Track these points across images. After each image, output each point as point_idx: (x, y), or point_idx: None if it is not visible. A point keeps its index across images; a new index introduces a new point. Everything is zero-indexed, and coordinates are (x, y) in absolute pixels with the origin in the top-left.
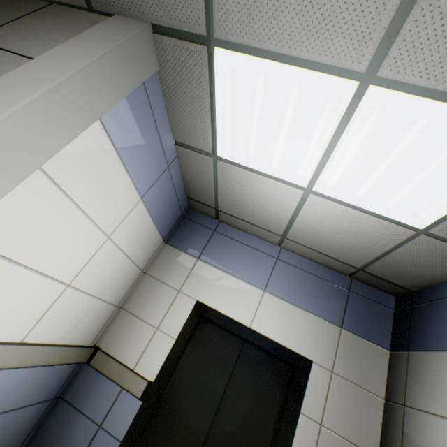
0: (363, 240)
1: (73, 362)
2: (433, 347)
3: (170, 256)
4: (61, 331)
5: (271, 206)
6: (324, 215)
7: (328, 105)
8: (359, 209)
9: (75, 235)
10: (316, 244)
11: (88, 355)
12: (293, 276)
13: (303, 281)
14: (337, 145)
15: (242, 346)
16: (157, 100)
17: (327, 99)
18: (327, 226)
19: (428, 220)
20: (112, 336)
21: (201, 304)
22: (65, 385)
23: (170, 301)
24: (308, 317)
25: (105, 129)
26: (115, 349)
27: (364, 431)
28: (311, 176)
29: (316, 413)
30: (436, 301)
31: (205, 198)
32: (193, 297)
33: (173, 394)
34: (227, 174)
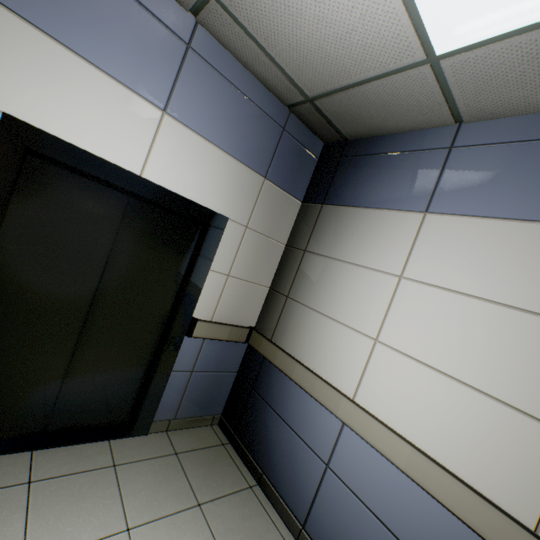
0: (350, 51)
1: None
2: (350, 203)
3: None
4: None
5: None
6: None
7: None
8: None
9: None
10: (269, 35)
11: None
12: (215, 92)
13: (229, 105)
14: None
15: (127, 205)
16: None
17: None
18: None
19: (460, 42)
20: None
21: (19, 124)
22: None
23: None
24: (229, 163)
25: None
26: None
27: (264, 273)
28: None
29: (225, 267)
30: (370, 156)
31: None
32: None
33: (5, 284)
34: None
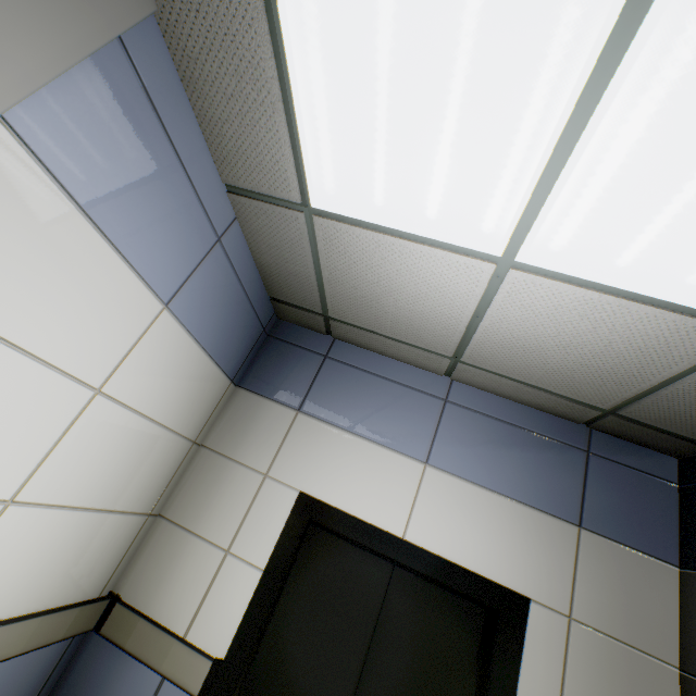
0: (622, 358)
1: (61, 638)
2: None
3: (247, 410)
4: (14, 591)
5: (428, 302)
6: (539, 312)
7: (562, 28)
8: (619, 294)
9: (1, 398)
10: (520, 370)
11: (95, 615)
12: (479, 431)
13: (498, 441)
14: (580, 143)
15: (390, 575)
16: (166, 88)
17: (561, 10)
18: (544, 334)
19: None
20: (142, 573)
21: (308, 498)
22: (54, 677)
23: (250, 496)
24: (513, 510)
25: (27, 148)
26: (149, 598)
27: None
28: (512, 229)
29: None
30: None
31: (303, 298)
32: (293, 486)
33: (264, 679)
34: (336, 244)
